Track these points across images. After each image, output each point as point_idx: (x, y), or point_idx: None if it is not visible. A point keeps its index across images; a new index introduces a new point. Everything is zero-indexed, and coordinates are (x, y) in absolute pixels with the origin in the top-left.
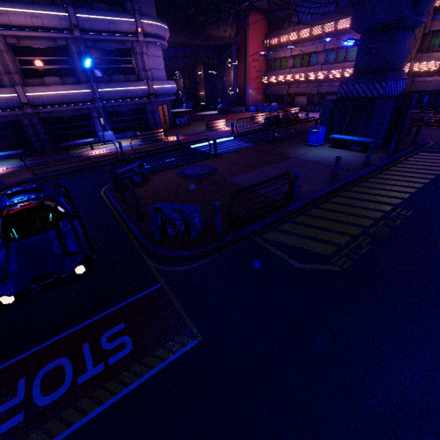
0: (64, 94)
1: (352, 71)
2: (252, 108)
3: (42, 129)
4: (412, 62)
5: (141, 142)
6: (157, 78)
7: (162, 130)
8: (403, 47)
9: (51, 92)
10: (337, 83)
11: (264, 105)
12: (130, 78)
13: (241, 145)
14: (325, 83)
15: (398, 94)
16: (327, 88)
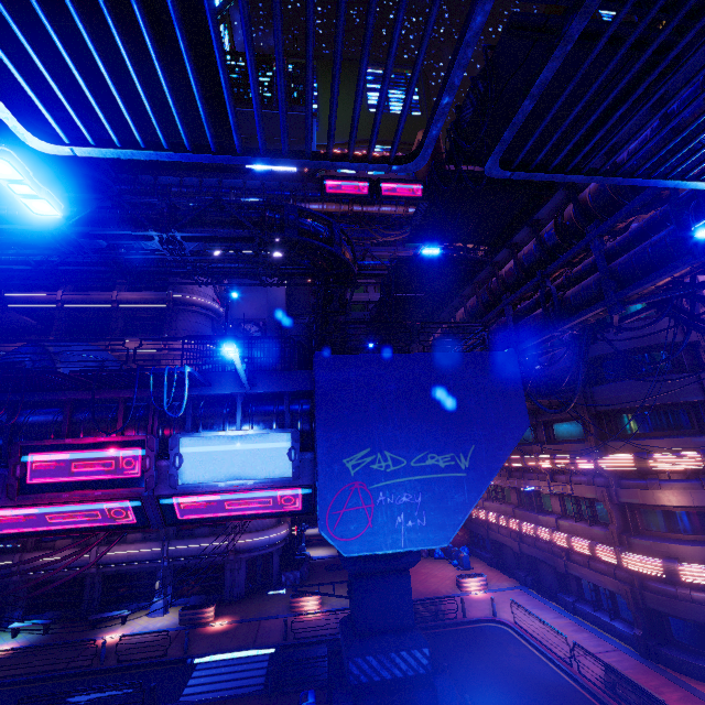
0: (133, 553)
1: (546, 532)
2: (438, 553)
3: (101, 588)
4: (615, 549)
5: (178, 624)
6: (251, 527)
7: (212, 608)
8: (385, 597)
9: (122, 551)
10: (542, 544)
11: (453, 551)
12: (217, 529)
13: (248, 680)
14: (527, 538)
15: (411, 675)
16: (530, 548)
